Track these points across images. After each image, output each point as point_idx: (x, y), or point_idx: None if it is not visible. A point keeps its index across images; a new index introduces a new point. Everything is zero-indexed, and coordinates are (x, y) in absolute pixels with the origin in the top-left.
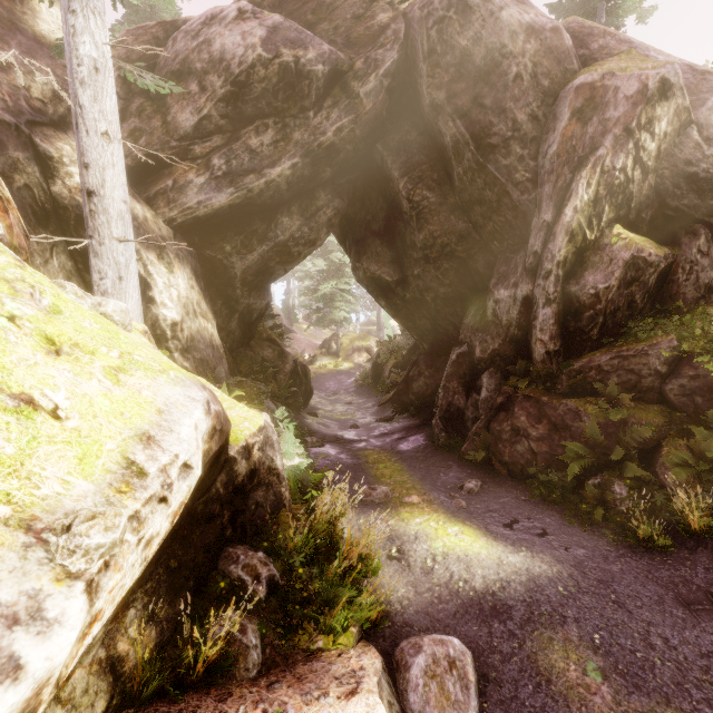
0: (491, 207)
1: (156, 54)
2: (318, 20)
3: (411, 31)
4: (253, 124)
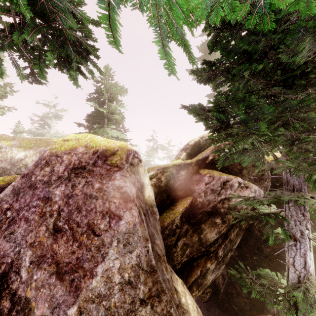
0: (314, 251)
1: (173, 182)
2: (241, 168)
3: (282, 180)
4: (233, 228)
